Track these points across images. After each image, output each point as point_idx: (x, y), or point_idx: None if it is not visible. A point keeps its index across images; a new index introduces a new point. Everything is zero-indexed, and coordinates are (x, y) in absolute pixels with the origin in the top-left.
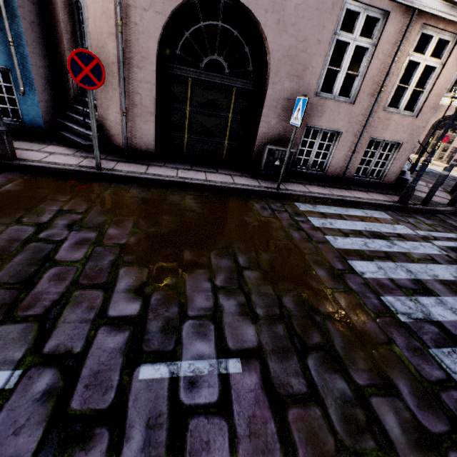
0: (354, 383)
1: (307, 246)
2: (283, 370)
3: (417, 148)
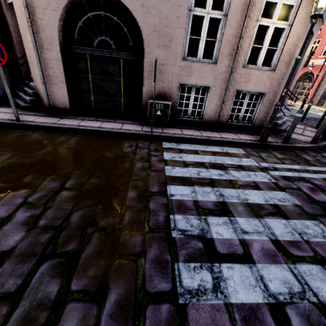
0: (67, 287)
1: (140, 174)
2: (11, 271)
3: (317, 100)
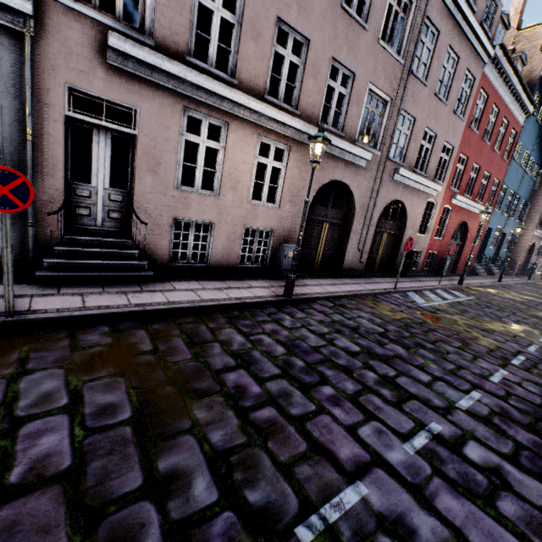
0: None
1: None
2: None
3: None
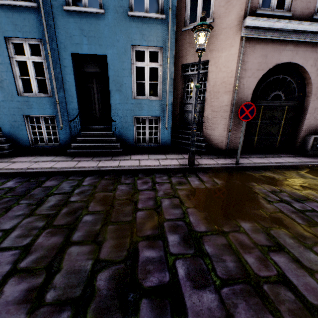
0: None
1: None
2: None
3: None
